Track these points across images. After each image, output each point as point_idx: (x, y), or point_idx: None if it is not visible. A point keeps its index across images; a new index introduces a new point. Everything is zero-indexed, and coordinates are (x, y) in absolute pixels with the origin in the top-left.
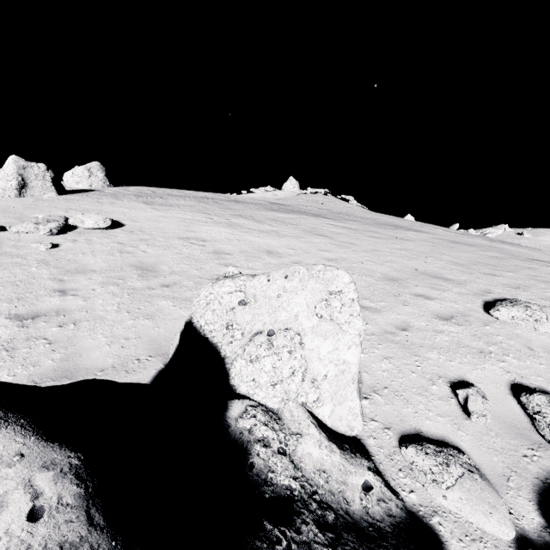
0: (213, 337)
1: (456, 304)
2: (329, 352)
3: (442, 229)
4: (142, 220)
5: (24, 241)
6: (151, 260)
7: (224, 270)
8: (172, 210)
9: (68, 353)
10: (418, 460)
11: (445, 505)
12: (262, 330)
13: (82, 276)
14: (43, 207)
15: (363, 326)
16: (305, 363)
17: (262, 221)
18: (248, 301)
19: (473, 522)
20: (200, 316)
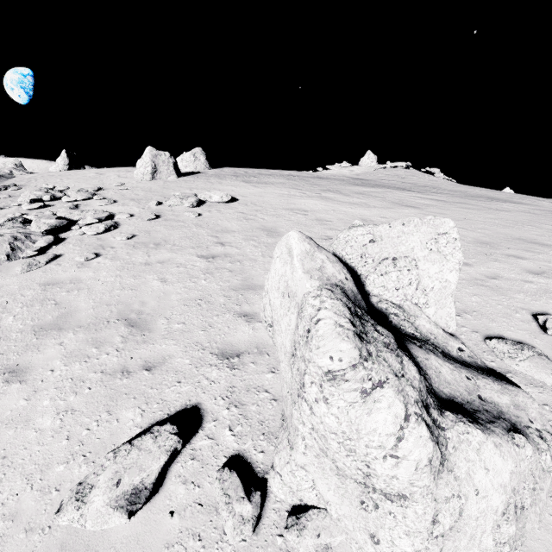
0: (351, 263)
1: (550, 264)
2: (436, 273)
3: (548, 201)
4: (249, 195)
5: (177, 211)
6: (271, 225)
7: (329, 232)
8: (268, 187)
9: (244, 277)
10: (499, 346)
11: (517, 369)
12: (388, 257)
13: (228, 234)
14: (173, 187)
15: (463, 258)
16: (418, 278)
17: (350, 194)
18: (376, 240)
19: (537, 378)
20: (341, 250)
